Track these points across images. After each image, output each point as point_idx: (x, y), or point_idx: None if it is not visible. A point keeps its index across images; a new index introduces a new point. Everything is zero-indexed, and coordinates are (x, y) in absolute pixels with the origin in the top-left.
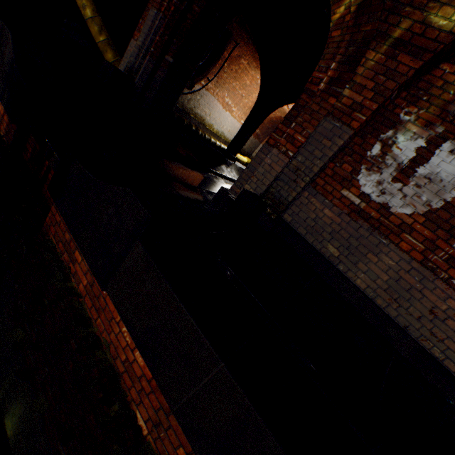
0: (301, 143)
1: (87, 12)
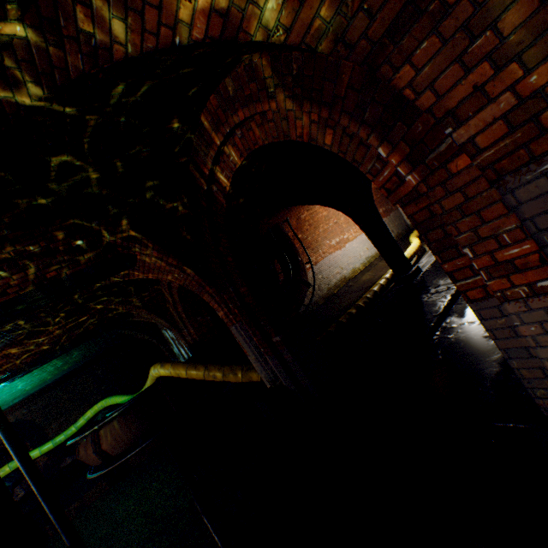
0: (532, 251)
1: (218, 377)
